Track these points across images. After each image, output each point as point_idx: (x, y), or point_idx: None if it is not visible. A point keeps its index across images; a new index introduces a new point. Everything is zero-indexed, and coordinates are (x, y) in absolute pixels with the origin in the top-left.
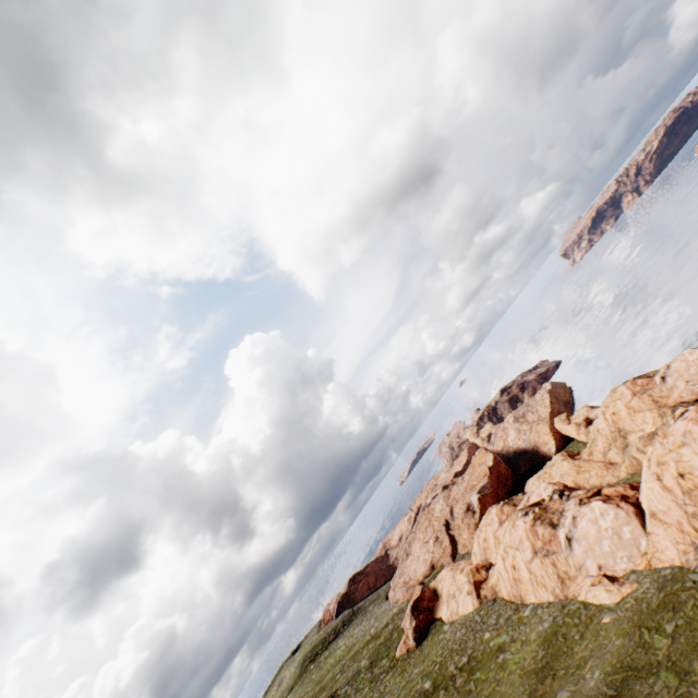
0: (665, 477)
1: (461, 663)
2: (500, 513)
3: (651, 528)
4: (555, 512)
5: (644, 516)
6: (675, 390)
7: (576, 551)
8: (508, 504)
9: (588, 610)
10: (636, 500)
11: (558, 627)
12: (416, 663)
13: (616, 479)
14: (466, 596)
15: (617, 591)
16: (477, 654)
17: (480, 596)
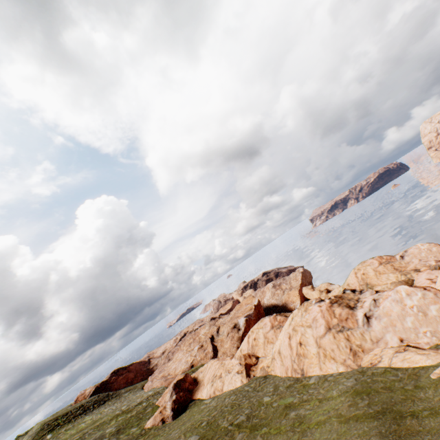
0: None
1: (239, 421)
2: (273, 320)
3: None
4: (351, 299)
5: None
6: (411, 264)
7: (375, 327)
8: (281, 315)
9: (403, 369)
10: None
11: (370, 383)
12: (173, 428)
13: None
14: (235, 374)
15: (437, 353)
16: (258, 413)
17: (250, 375)
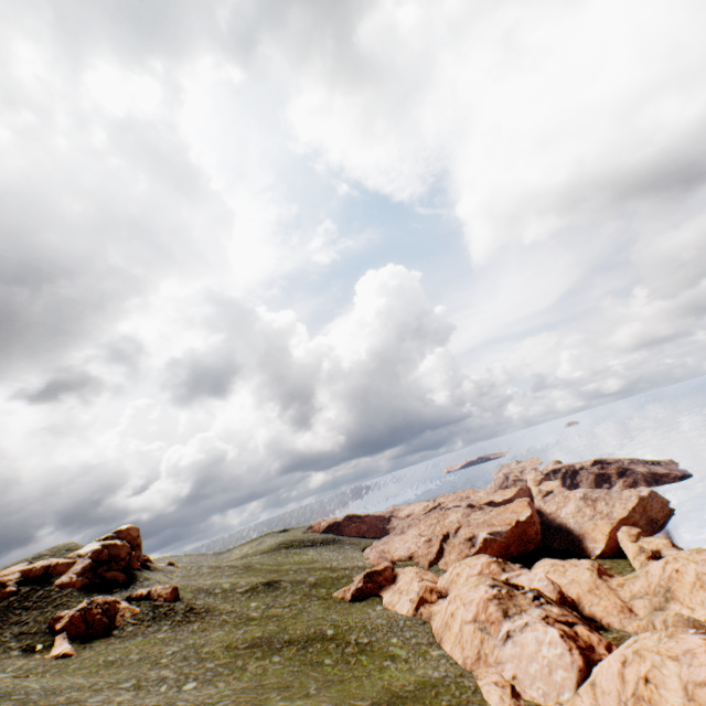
0: (631, 668)
1: (361, 640)
2: (485, 565)
3: (583, 692)
4: (517, 606)
5: (586, 677)
6: None
7: (506, 649)
8: (499, 564)
9: (473, 695)
10: (598, 659)
11: (441, 684)
12: (338, 611)
13: (620, 627)
14: (408, 600)
15: (507, 705)
16: (375, 645)
17: (418, 610)
